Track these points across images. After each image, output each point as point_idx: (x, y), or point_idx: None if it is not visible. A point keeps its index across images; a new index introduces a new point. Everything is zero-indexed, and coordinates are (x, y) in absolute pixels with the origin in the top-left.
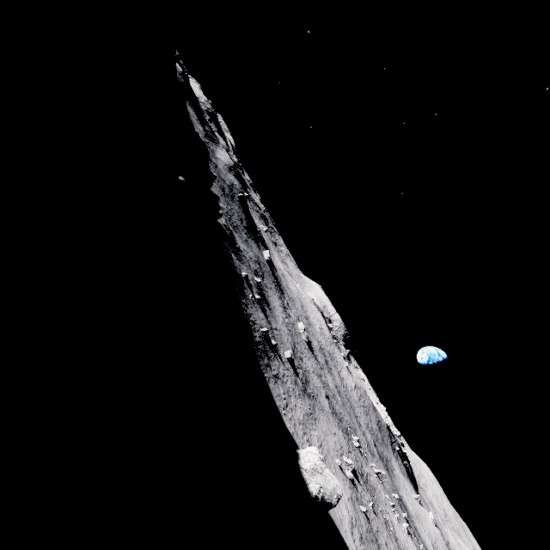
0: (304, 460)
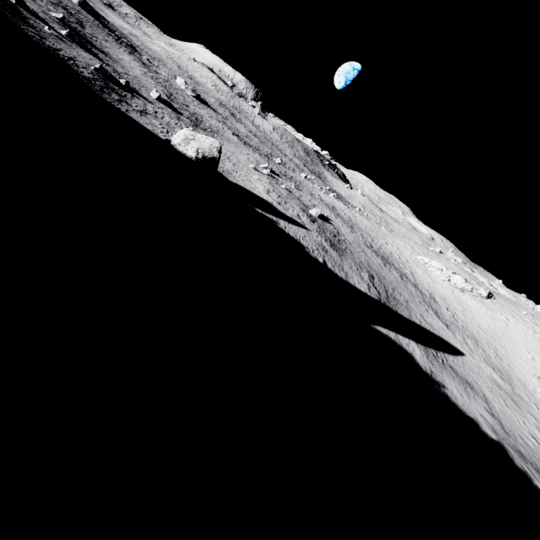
0: (175, 138)
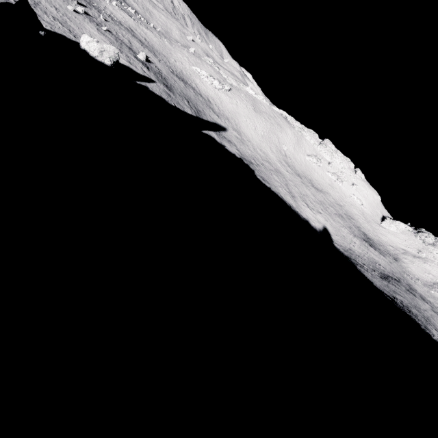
0: (92, 51)
